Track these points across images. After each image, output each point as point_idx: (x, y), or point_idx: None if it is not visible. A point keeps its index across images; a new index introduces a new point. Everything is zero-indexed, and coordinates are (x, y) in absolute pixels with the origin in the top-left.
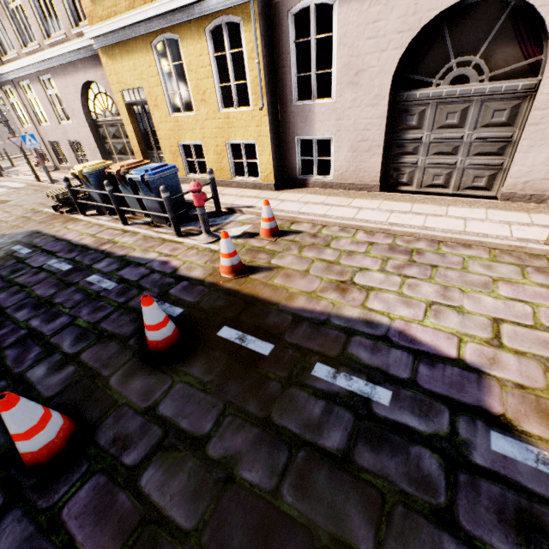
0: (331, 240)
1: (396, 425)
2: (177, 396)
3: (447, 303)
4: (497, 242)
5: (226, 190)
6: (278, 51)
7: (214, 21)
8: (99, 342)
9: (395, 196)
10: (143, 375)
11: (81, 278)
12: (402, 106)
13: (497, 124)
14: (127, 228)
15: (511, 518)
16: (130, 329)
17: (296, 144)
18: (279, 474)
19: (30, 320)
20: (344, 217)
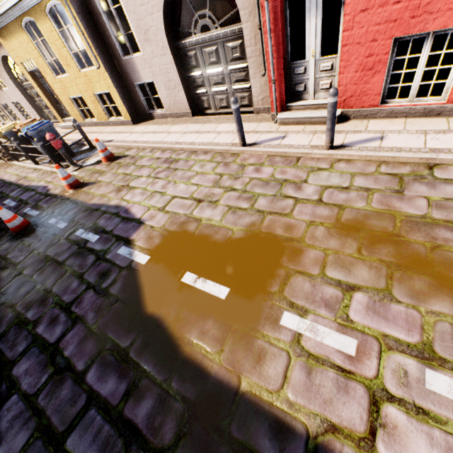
0: (139, 159)
1: (91, 249)
2: (17, 250)
3: (161, 191)
4: (218, 148)
5: (106, 129)
6: (97, 21)
7: (48, 5)
8: None
9: (199, 119)
10: (8, 244)
11: (1, 202)
12: (183, 52)
13: (237, 59)
14: (37, 167)
15: (102, 272)
16: None
17: (136, 88)
18: (37, 271)
19: None
20: (155, 141)
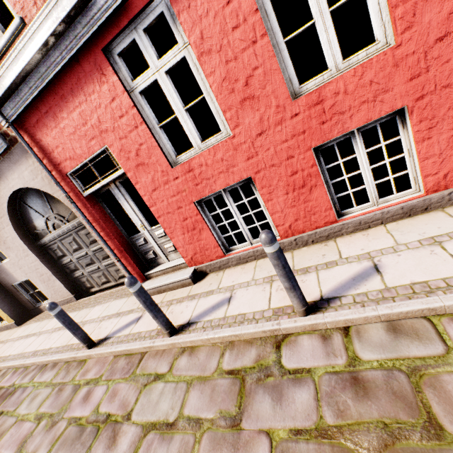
0: None
1: None
2: None
3: None
4: (65, 357)
5: None
6: None
7: None
8: None
9: (81, 303)
10: None
11: None
12: (47, 247)
13: (95, 241)
14: None
15: None
16: None
17: (17, 288)
18: None
19: None
20: (16, 354)
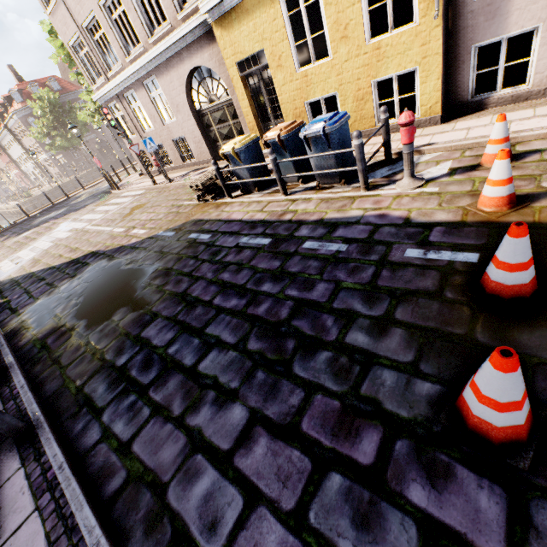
0: None
1: None
2: None
3: None
4: None
5: (372, 140)
6: None
7: None
8: (402, 301)
9: None
10: (521, 328)
11: (295, 247)
12: None
13: None
14: (291, 197)
15: None
16: (428, 283)
17: (471, 56)
18: None
19: (284, 291)
20: None
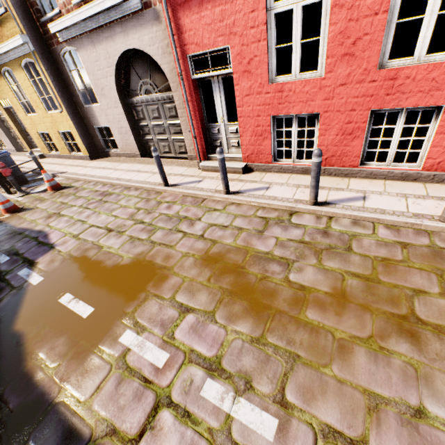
0: (81, 191)
1: None
2: None
3: (84, 220)
4: (146, 186)
5: (67, 162)
6: (65, 76)
7: (23, 61)
8: None
9: (145, 160)
10: None
11: None
12: (133, 107)
13: (174, 116)
14: None
15: None
16: None
17: (96, 130)
18: None
19: None
20: (101, 176)
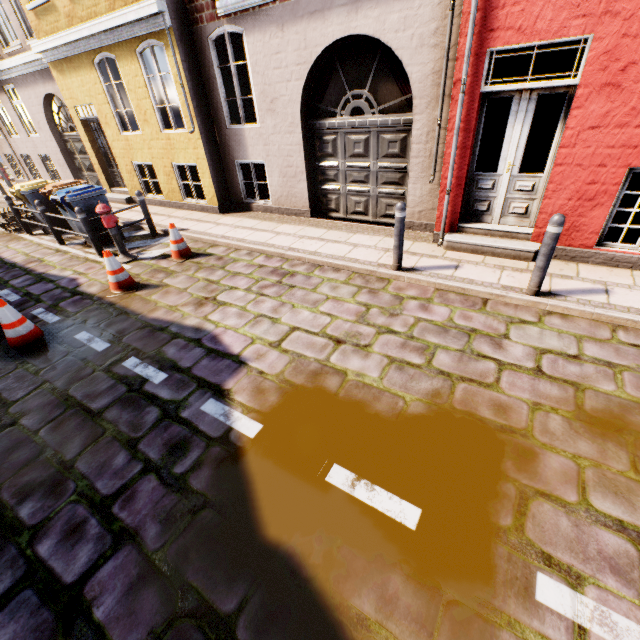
0: (230, 263)
1: (152, 395)
2: (12, 378)
3: (272, 315)
4: (358, 266)
5: (177, 213)
6: (206, 75)
7: (142, 43)
8: None
9: (321, 223)
10: None
11: None
12: (318, 134)
13: (394, 155)
14: (62, 248)
15: (173, 443)
16: None
17: (237, 167)
18: (47, 422)
19: None
20: (257, 241)
